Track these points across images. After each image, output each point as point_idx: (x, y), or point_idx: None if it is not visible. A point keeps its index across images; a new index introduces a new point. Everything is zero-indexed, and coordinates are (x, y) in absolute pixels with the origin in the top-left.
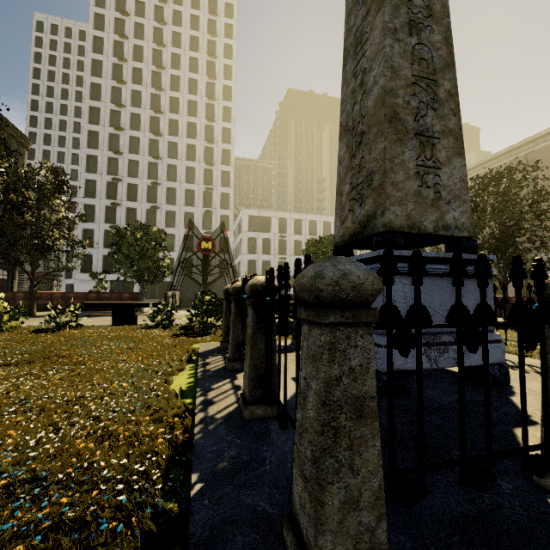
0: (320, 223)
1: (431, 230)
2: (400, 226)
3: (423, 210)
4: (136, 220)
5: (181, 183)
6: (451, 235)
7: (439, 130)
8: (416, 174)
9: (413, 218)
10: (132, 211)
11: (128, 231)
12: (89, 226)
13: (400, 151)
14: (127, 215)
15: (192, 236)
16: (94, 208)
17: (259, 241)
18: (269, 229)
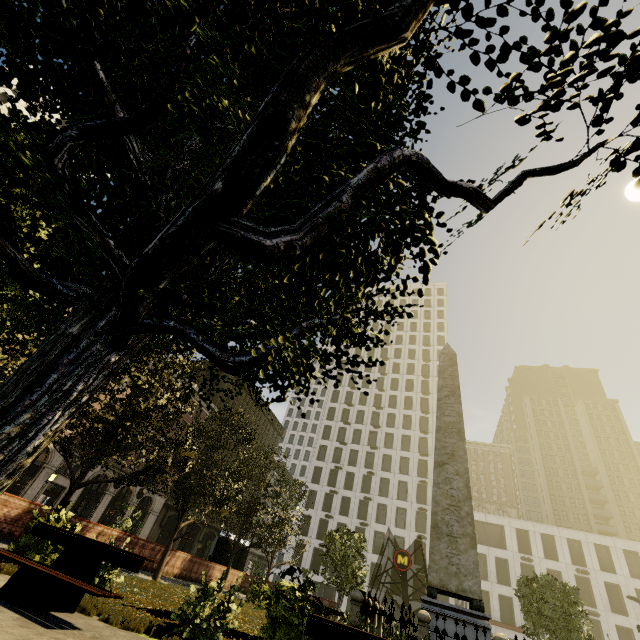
0: (586, 544)
1: (454, 590)
2: (436, 584)
3: (449, 578)
4: (348, 510)
5: (395, 473)
6: (467, 596)
7: (461, 533)
8: (446, 556)
9: (443, 581)
10: (347, 500)
11: (337, 534)
12: (309, 512)
13: (438, 543)
14: (342, 503)
15: (404, 538)
16: (316, 493)
17: (489, 560)
18: (503, 542)
